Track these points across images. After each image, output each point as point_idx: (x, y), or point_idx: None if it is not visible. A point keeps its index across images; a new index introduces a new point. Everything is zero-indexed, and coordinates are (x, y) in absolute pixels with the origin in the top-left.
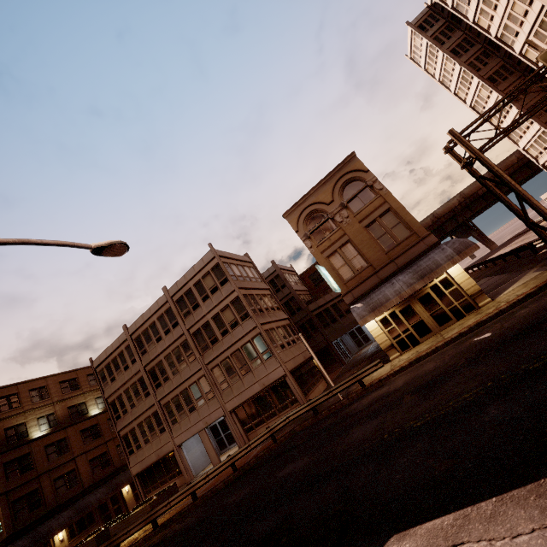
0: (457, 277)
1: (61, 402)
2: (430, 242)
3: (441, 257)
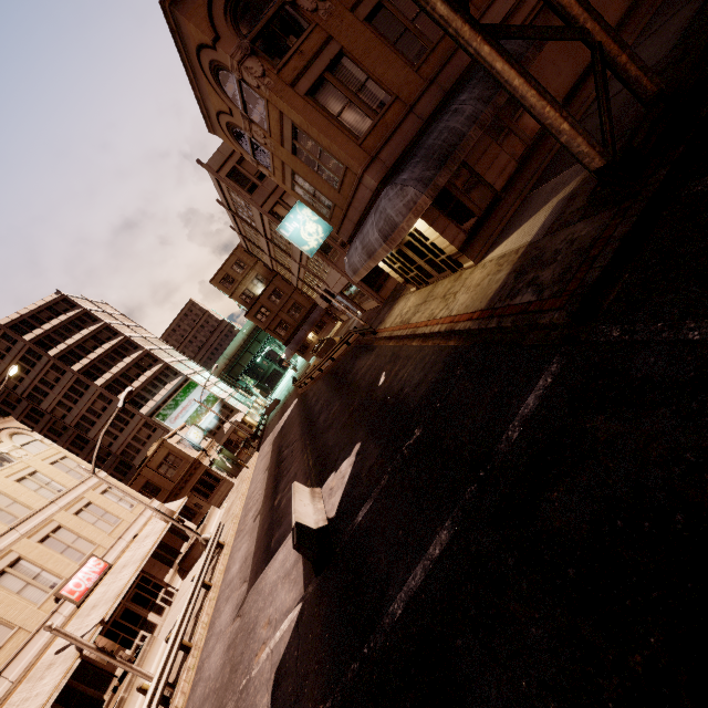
0: (426, 233)
1: (257, 264)
2: (370, 186)
3: (372, 239)
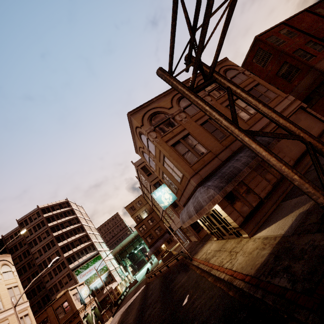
0: (220, 212)
1: (147, 204)
2: (193, 184)
3: (191, 210)
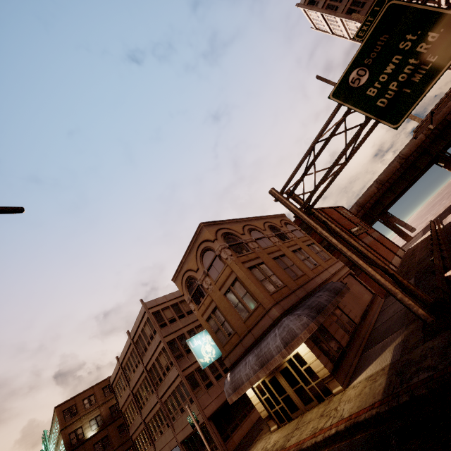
0: (305, 356)
1: (105, 404)
2: (273, 316)
3: (273, 347)
